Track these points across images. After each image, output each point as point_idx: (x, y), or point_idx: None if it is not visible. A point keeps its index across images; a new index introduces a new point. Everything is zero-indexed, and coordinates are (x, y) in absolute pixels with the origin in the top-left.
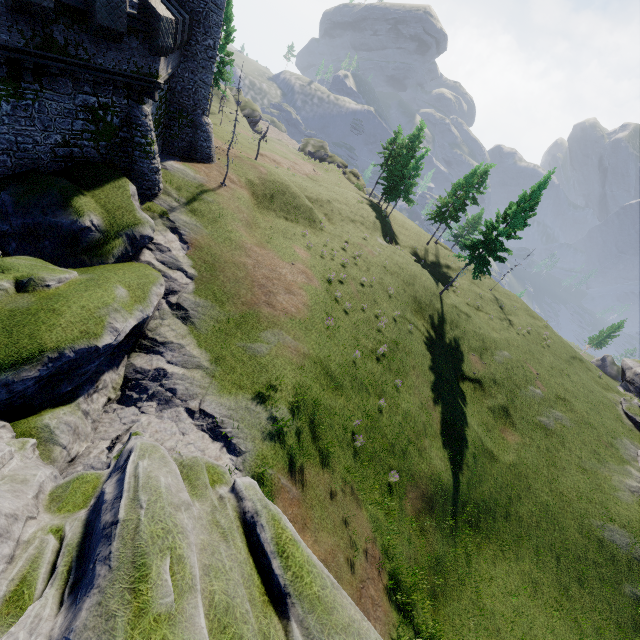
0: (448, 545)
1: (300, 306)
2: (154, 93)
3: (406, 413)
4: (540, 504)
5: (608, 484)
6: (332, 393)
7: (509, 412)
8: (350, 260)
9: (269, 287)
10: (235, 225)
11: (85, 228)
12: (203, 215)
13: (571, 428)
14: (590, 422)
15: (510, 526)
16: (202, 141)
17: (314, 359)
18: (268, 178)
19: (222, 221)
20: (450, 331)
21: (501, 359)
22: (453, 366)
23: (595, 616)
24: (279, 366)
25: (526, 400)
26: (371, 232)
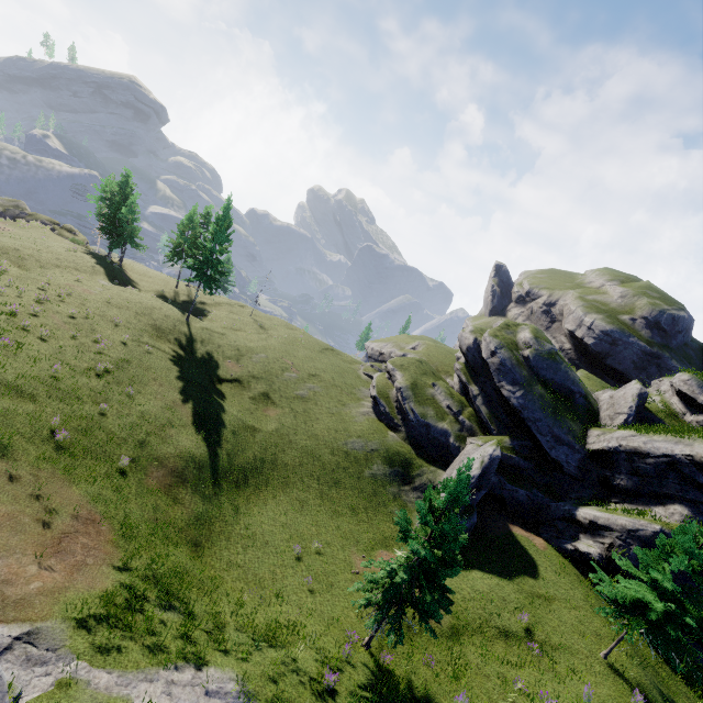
0: (211, 504)
1: None
2: None
3: (143, 413)
4: (301, 448)
5: (349, 416)
6: (12, 400)
7: (269, 395)
8: (52, 298)
9: None
10: None
11: None
12: None
13: (322, 392)
14: (336, 384)
15: (278, 473)
16: None
17: None
18: None
19: None
20: (202, 347)
21: (258, 360)
22: (207, 373)
23: (349, 501)
24: None
25: (284, 383)
26: (90, 276)
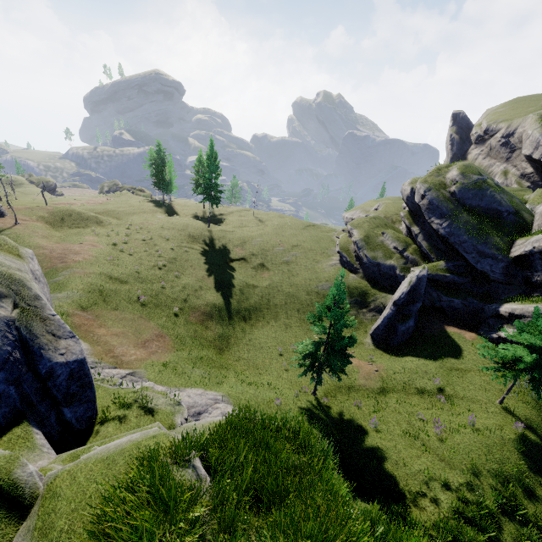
0: (228, 329)
1: (86, 257)
2: None
3: (185, 285)
4: (286, 294)
5: (320, 269)
6: (118, 285)
7: (264, 264)
8: (133, 232)
9: (63, 256)
10: (32, 239)
11: None
12: None
13: (301, 256)
14: (312, 249)
15: (271, 310)
16: None
17: (99, 274)
18: (55, 210)
19: (21, 240)
20: (219, 243)
21: (256, 243)
22: (223, 257)
23: None
24: (71, 280)
25: (274, 255)
26: (152, 215)
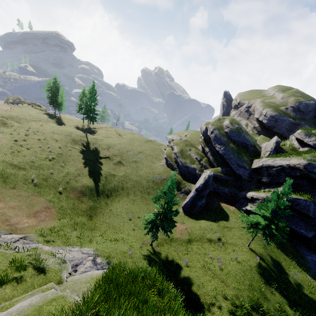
0: (96, 203)
1: None
2: None
3: (68, 172)
4: (134, 181)
5: (155, 167)
6: (17, 170)
7: (121, 162)
8: (31, 133)
9: None
10: None
11: None
12: None
13: (144, 158)
14: (150, 154)
15: (124, 191)
16: None
17: (1, 161)
18: None
19: None
20: (92, 146)
21: (117, 148)
22: (95, 156)
23: None
24: None
25: (127, 156)
26: (46, 123)
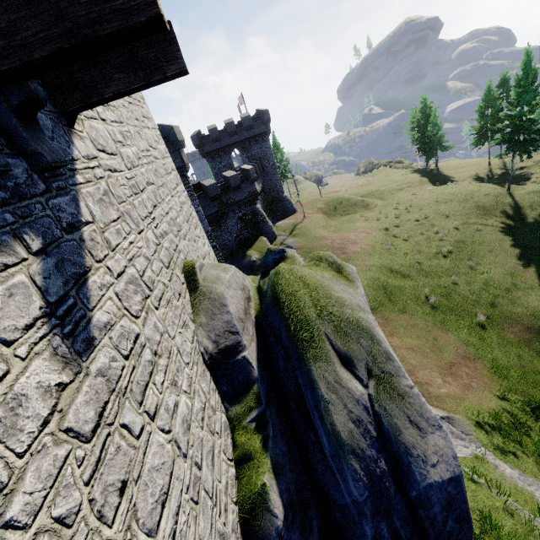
0: None
1: (363, 247)
2: (258, 197)
3: (486, 280)
4: None
5: None
6: (400, 280)
7: None
8: (402, 212)
9: (342, 247)
10: (316, 231)
11: (254, 261)
12: (299, 235)
13: None
14: None
15: None
16: (287, 205)
17: (379, 266)
18: (329, 201)
19: (309, 232)
20: (531, 212)
21: None
22: None
23: None
24: None
25: None
26: (419, 187)
